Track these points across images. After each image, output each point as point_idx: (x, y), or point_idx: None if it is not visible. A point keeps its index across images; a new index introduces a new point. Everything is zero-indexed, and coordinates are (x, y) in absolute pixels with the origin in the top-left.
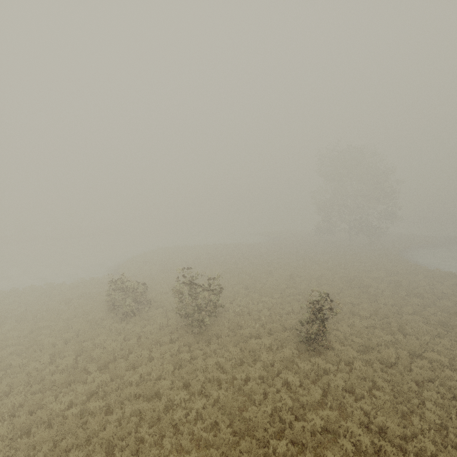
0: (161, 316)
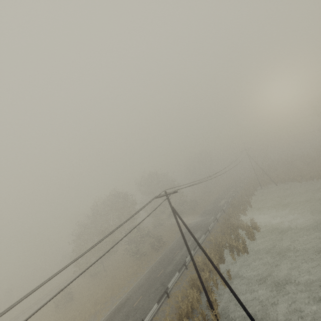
0: None
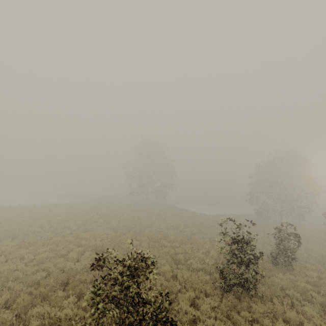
0: (188, 303)
